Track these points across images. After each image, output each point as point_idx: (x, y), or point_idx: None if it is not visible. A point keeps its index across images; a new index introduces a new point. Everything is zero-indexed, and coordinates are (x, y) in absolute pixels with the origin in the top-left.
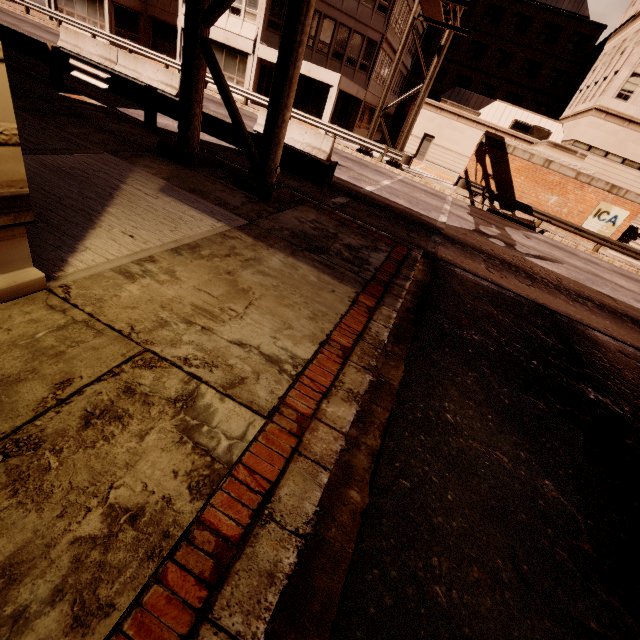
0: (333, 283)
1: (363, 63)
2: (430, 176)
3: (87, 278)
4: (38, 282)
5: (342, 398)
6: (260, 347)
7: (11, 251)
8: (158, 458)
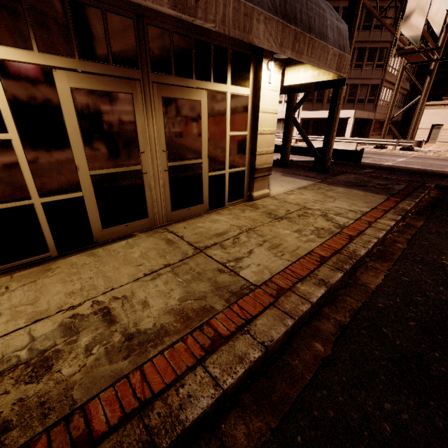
0: (373, 194)
1: (369, 99)
2: (443, 150)
3: (277, 195)
4: (268, 194)
5: (387, 220)
6: (344, 208)
7: (265, 183)
8: (322, 223)
